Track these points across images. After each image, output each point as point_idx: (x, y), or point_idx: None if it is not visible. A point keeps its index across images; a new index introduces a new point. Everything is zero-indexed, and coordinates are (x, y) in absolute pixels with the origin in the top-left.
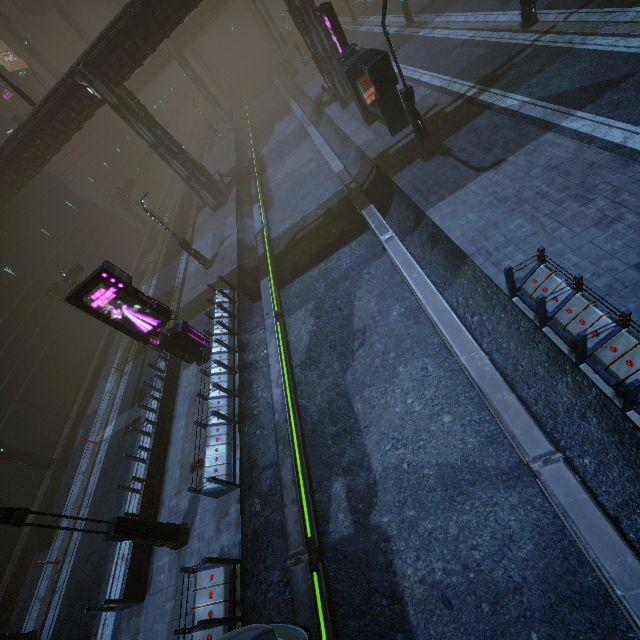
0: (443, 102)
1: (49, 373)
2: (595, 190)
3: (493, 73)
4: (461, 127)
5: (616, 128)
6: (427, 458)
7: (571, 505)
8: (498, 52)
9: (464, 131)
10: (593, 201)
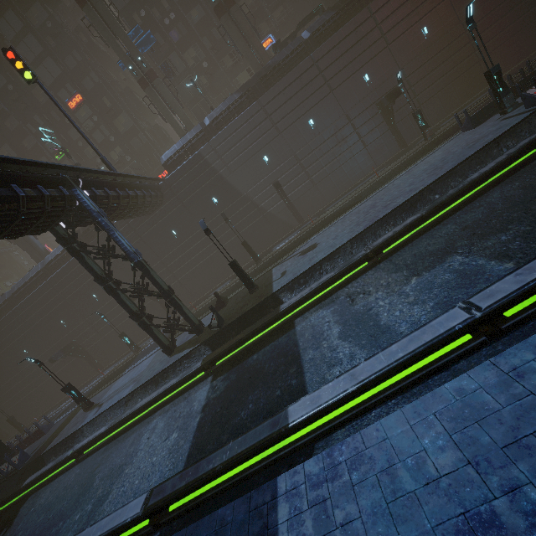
0: None
1: (125, 330)
2: None
3: None
4: None
5: None
6: None
7: None
8: None
9: None
10: None
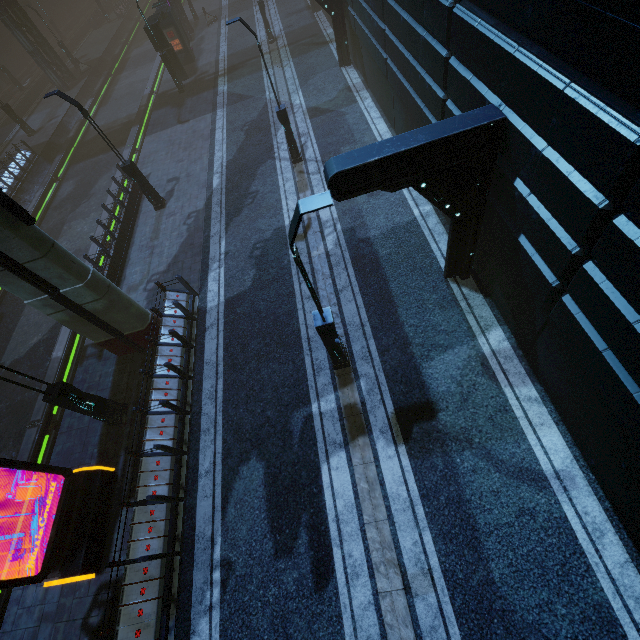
0: (209, 72)
1: None
2: (191, 147)
3: (237, 65)
4: (198, 93)
5: (223, 121)
6: (75, 247)
7: (91, 252)
8: (251, 52)
9: (196, 97)
10: (186, 151)
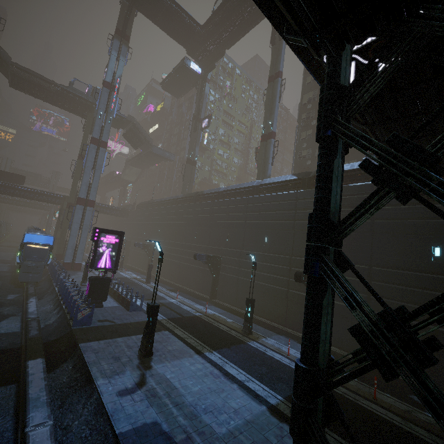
0: None
1: (257, 291)
2: None
3: None
4: None
5: None
6: None
7: None
8: None
9: None
10: None
